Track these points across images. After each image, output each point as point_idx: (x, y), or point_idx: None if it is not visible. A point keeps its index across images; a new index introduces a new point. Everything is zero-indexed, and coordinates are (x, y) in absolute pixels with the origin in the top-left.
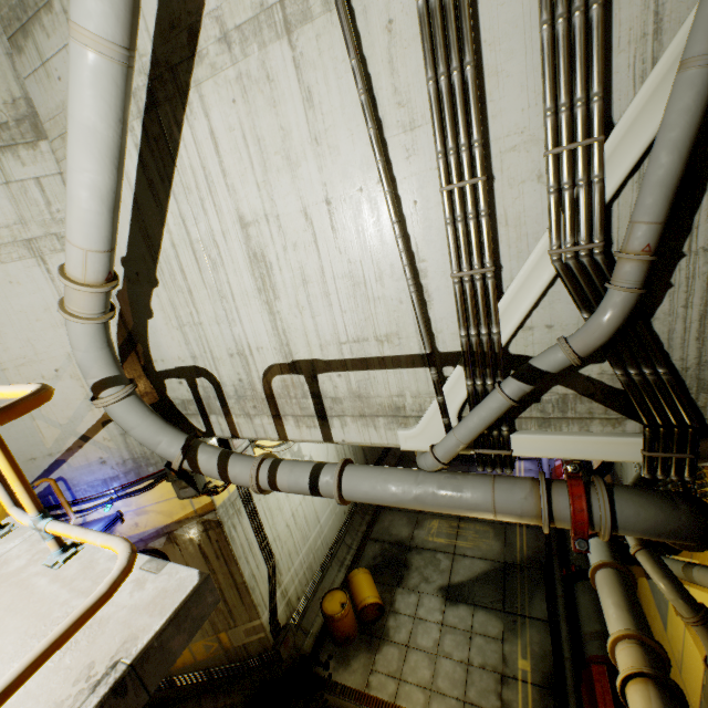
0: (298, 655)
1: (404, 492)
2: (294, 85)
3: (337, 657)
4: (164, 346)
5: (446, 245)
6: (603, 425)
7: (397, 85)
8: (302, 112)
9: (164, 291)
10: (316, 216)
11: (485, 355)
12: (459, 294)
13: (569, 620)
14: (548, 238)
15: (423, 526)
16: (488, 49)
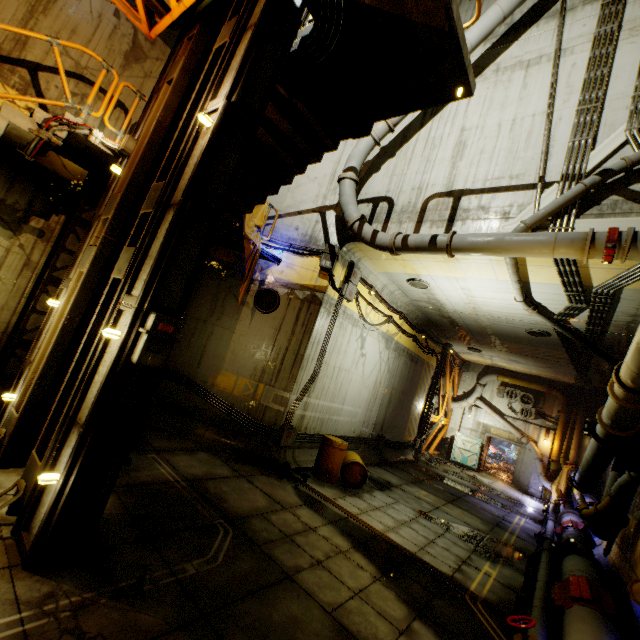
0: (283, 461)
1: (496, 235)
2: (520, 83)
3: (314, 480)
4: (373, 187)
5: (569, 134)
6: (637, 216)
7: (569, 82)
8: (519, 91)
9: (395, 160)
10: (504, 126)
11: (574, 175)
12: (570, 149)
13: (549, 573)
14: (625, 126)
15: (412, 487)
16: (614, 70)
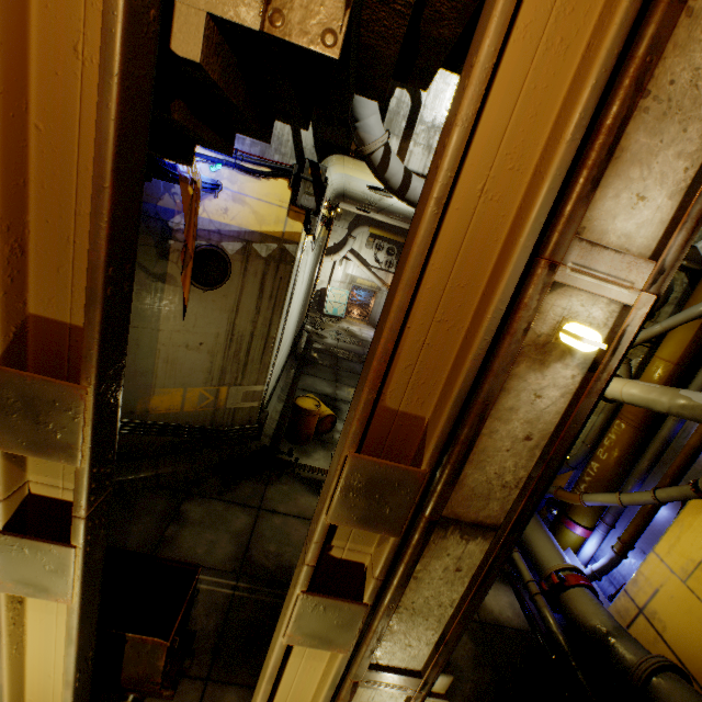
0: (259, 445)
1: None
2: None
3: (298, 451)
4: None
5: None
6: None
7: None
8: None
9: None
10: None
11: None
12: None
13: None
14: None
15: (342, 389)
16: None
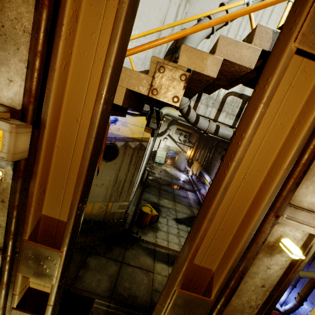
0: (123, 228)
1: None
2: None
3: (141, 232)
4: None
5: None
6: None
7: None
8: None
9: (209, 42)
10: None
11: None
12: None
13: None
14: None
15: (162, 200)
16: None
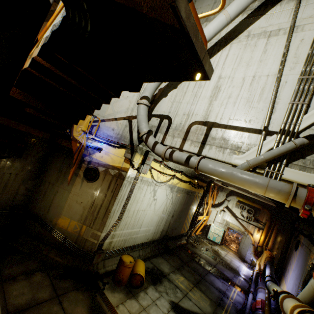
0: (95, 270)
1: (227, 169)
2: (262, 48)
3: (110, 285)
4: (161, 107)
5: (290, 96)
6: None
7: (296, 53)
8: (260, 54)
9: (176, 91)
10: (247, 80)
11: (289, 131)
12: (289, 109)
13: None
14: None
15: (176, 274)
16: None
